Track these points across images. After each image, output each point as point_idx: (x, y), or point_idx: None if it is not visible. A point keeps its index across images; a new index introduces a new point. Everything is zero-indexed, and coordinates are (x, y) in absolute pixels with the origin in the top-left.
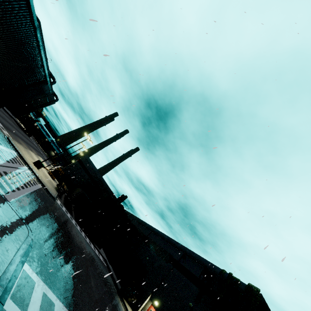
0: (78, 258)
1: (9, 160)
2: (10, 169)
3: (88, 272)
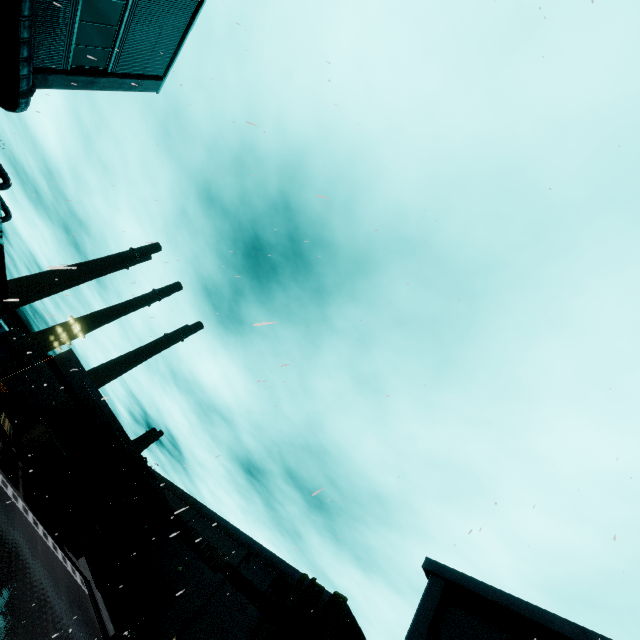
0: (25, 581)
1: None
2: None
3: (43, 607)
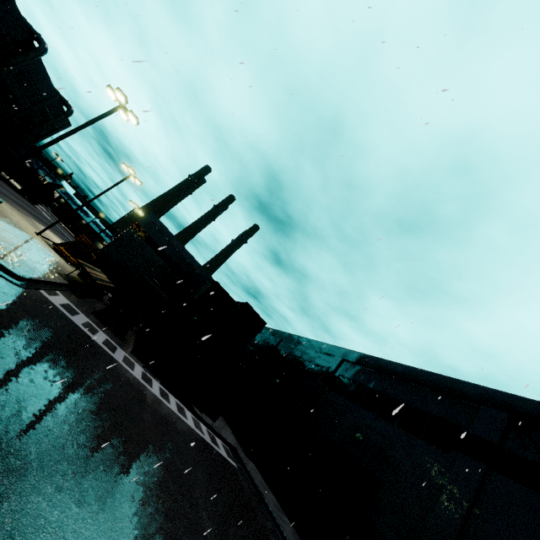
0: None
1: None
2: None
3: None
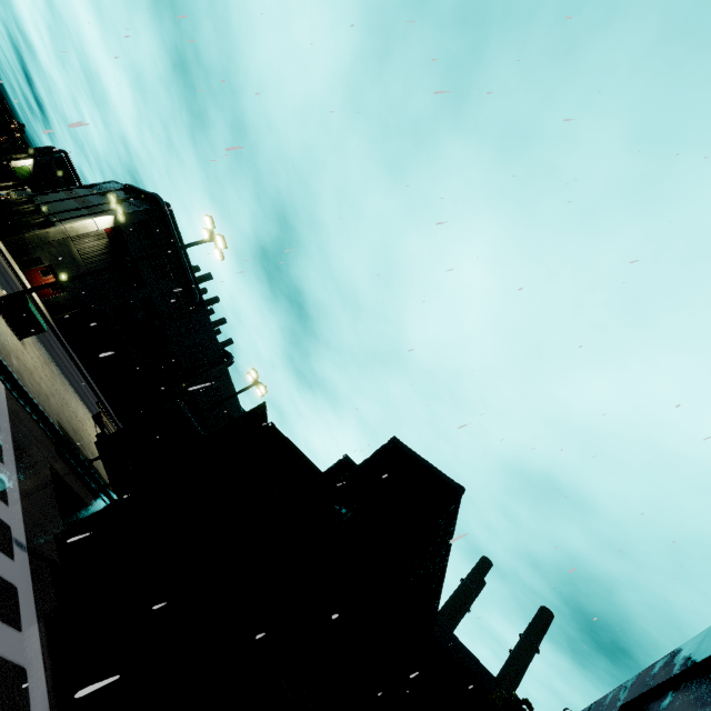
0: None
1: None
2: None
3: None
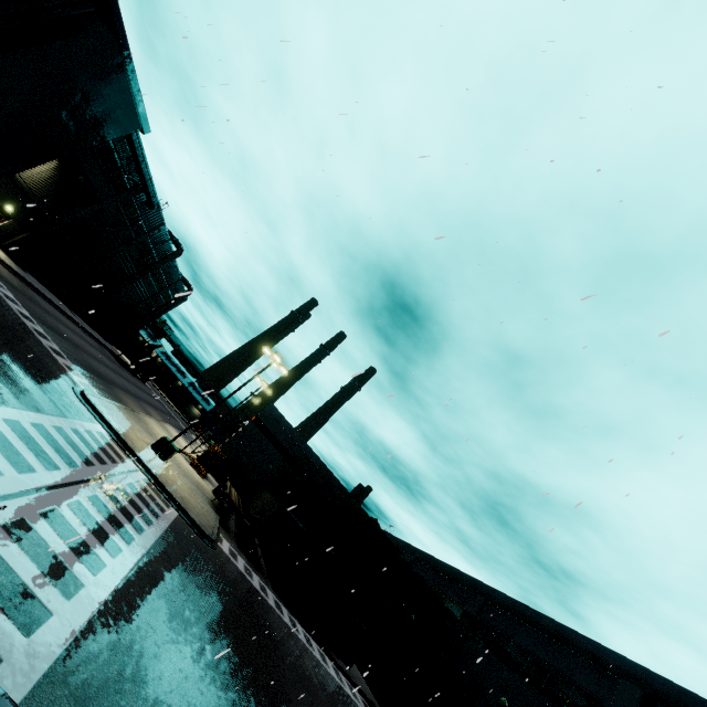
0: None
1: (77, 459)
2: (76, 492)
3: None
